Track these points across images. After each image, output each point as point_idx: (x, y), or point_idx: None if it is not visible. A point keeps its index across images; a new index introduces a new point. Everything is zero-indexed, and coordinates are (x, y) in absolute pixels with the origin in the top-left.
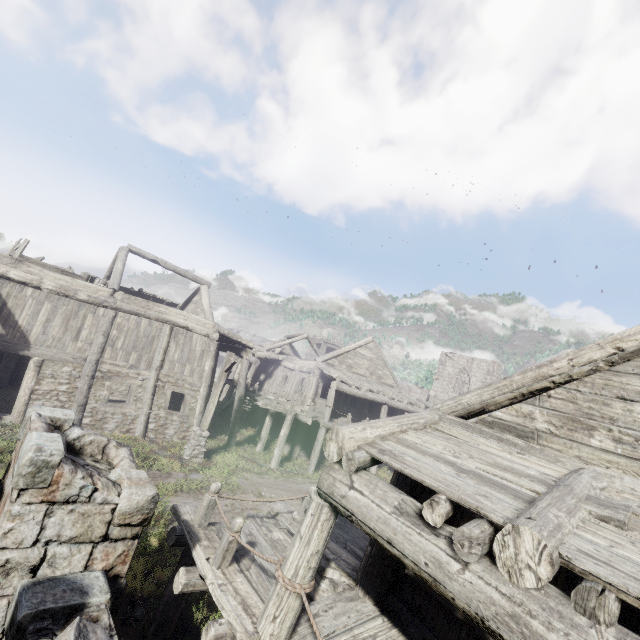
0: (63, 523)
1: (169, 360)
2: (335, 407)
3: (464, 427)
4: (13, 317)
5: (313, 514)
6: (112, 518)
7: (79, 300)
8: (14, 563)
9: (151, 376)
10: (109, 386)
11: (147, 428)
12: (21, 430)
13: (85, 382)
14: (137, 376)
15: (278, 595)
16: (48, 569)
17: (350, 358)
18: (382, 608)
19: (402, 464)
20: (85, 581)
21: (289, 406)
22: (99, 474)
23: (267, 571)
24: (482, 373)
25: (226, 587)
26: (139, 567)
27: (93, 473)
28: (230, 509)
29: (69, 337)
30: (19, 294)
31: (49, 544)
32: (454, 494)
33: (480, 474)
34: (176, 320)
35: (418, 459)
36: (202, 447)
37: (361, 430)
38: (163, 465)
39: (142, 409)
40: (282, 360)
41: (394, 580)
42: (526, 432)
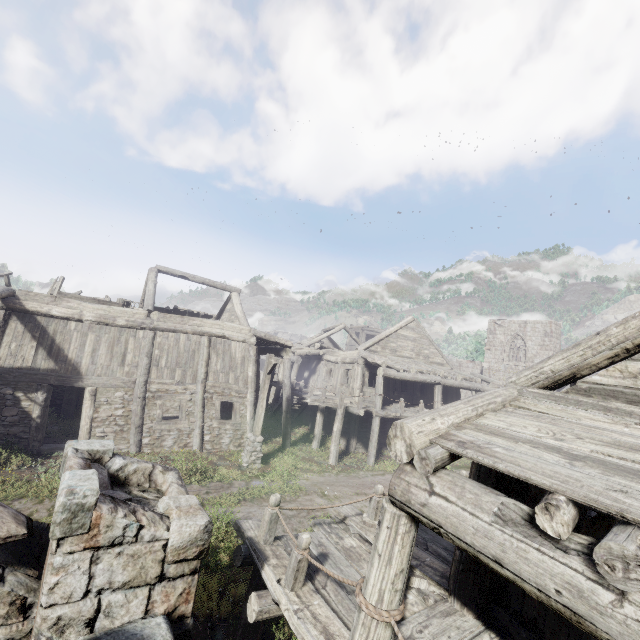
0: (112, 568)
1: (212, 371)
2: (385, 394)
3: (554, 400)
4: (63, 352)
5: (389, 527)
6: (165, 555)
7: (119, 326)
8: (67, 619)
9: (198, 389)
10: (161, 405)
11: (203, 440)
12: (61, 468)
13: (138, 404)
14: (185, 391)
15: (364, 625)
16: (105, 620)
17: (392, 342)
18: (486, 621)
19: (492, 458)
20: (145, 631)
21: (338, 400)
22: (143, 508)
23: (345, 586)
24: (538, 336)
25: (303, 613)
26: (213, 586)
27: (136, 508)
28: (295, 513)
29: (116, 363)
30: (64, 329)
31: (101, 593)
32: (578, 493)
33: (600, 459)
34: (212, 331)
35: (510, 449)
36: (258, 452)
37: (430, 421)
38: (223, 475)
39: (195, 422)
40: (323, 354)
41: (494, 587)
42: (639, 396)
